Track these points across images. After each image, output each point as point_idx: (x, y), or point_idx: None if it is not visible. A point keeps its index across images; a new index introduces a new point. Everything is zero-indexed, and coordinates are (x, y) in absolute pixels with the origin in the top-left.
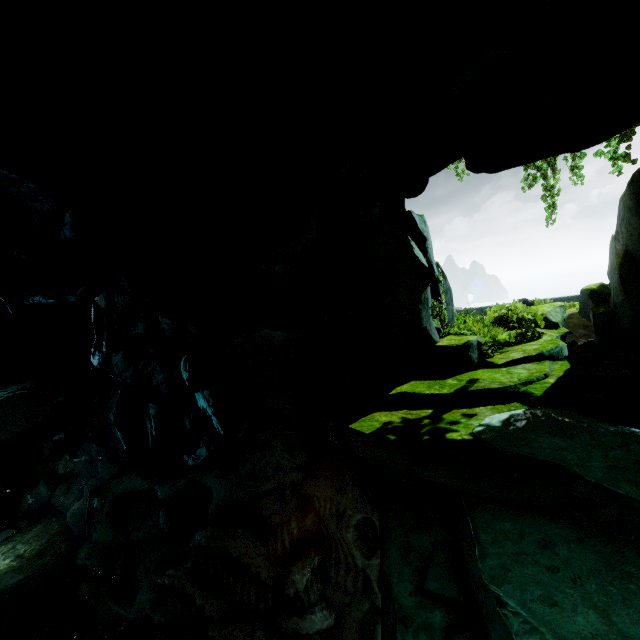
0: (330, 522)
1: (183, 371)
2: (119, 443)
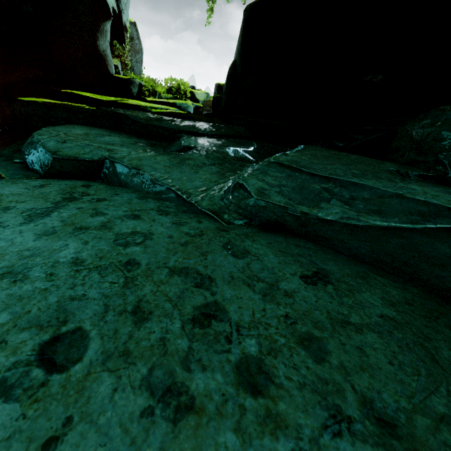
0: None
1: None
2: None
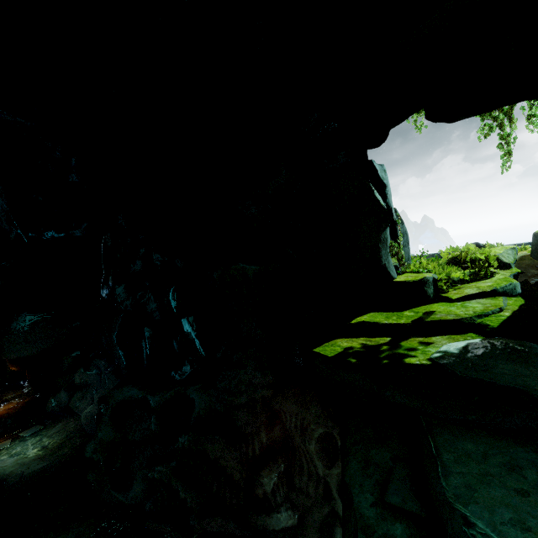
0: (295, 434)
1: (171, 300)
2: (120, 359)
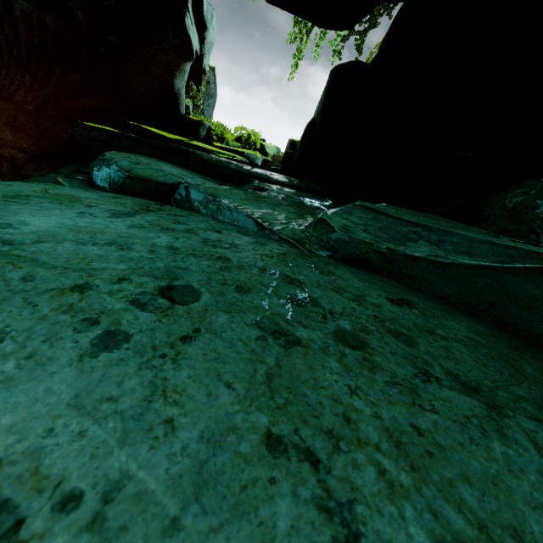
0: None
1: None
2: None
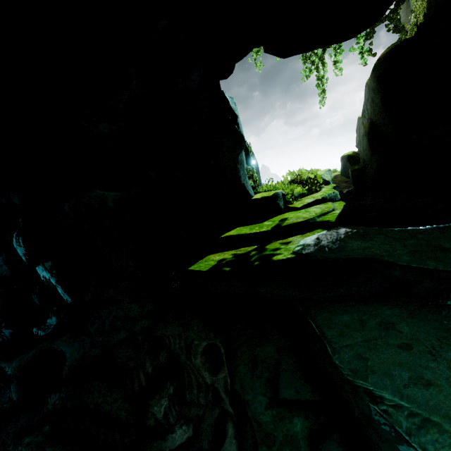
0: (180, 354)
1: (16, 247)
2: None
